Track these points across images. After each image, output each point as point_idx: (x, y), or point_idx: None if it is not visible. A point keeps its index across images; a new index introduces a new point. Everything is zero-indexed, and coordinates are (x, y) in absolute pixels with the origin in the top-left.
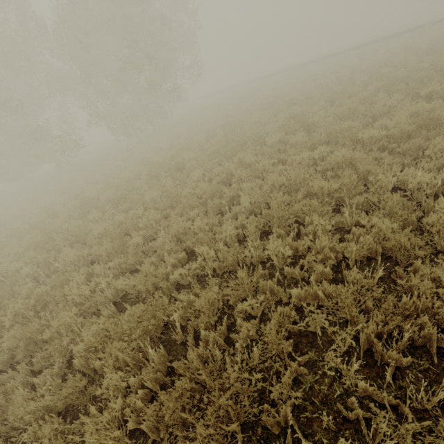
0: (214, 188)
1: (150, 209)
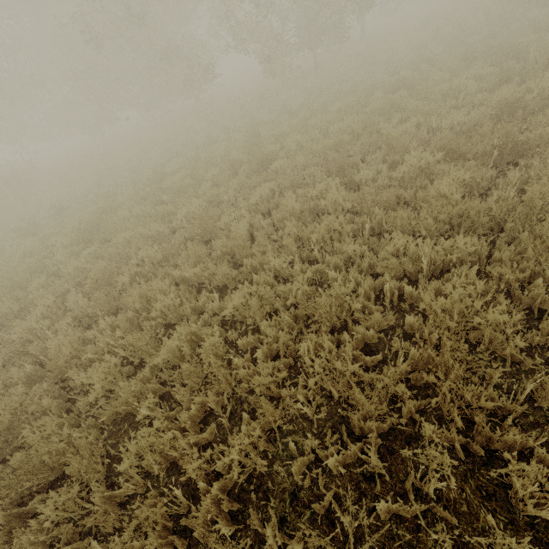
0: (238, 241)
1: (179, 230)
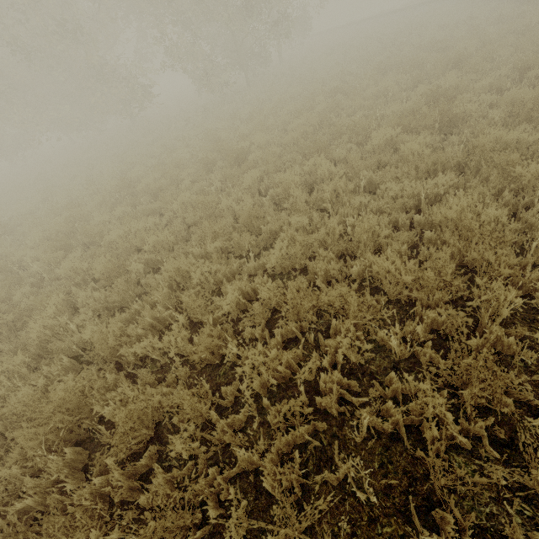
0: (252, 212)
1: (176, 220)
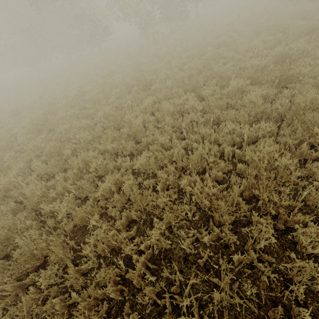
0: (138, 128)
1: (99, 124)
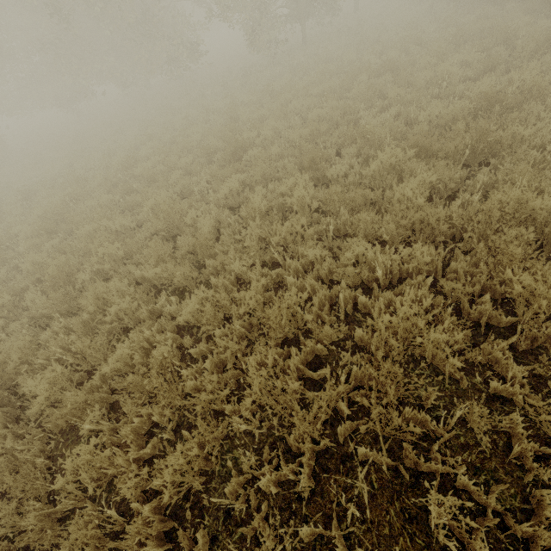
0: (200, 240)
1: (145, 224)
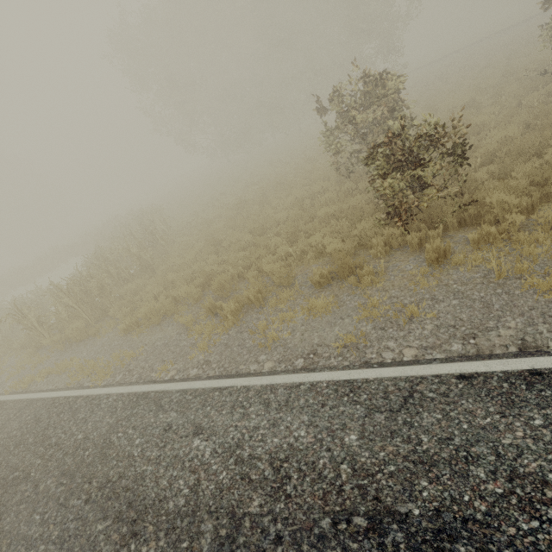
0: None
1: None
